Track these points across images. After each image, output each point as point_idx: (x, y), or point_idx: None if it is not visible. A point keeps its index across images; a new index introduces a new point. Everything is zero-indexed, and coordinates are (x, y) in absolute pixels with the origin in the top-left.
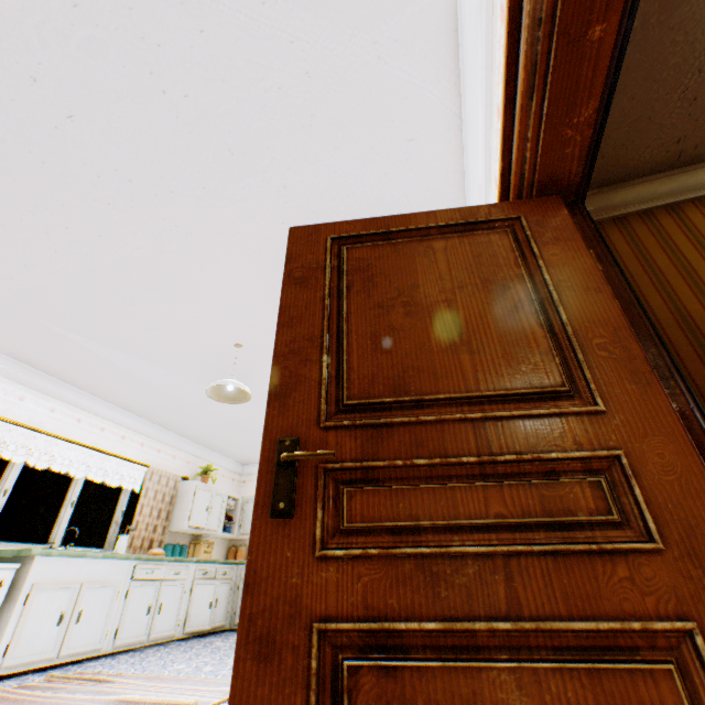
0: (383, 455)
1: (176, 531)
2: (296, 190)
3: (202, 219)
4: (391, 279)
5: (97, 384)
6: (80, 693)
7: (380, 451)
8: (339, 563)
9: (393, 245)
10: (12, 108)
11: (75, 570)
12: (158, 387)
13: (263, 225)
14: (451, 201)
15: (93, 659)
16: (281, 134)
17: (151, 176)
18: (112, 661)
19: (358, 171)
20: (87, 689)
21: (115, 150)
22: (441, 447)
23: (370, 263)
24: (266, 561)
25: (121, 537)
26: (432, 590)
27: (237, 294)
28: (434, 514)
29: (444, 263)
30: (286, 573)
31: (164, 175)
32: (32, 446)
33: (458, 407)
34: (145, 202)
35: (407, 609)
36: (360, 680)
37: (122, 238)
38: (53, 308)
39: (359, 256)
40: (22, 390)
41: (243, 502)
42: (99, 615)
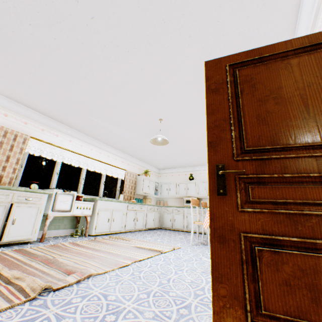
0: (266, 172)
1: (138, 194)
2: (195, 36)
3: (148, 61)
4: (265, 85)
5: (105, 139)
6: (122, 243)
7: (264, 170)
8: (249, 214)
9: (265, 65)
10: (69, 19)
11: (110, 205)
12: (127, 139)
13: (176, 59)
14: (286, 27)
15: (119, 233)
16: (190, 5)
17: (126, 42)
18: (126, 234)
19: (231, 18)
20: (123, 241)
21: (111, 31)
22: (297, 169)
23: (252, 77)
24: (217, 211)
25: (120, 195)
26: (294, 227)
27: (161, 96)
28: (294, 198)
29: (297, 72)
30: (226, 215)
31: (132, 40)
32: (88, 163)
33: (306, 150)
34: (123, 56)
35: (281, 232)
36: (263, 254)
37: (114, 75)
38: (88, 109)
39: (245, 73)
40: (81, 142)
41: (161, 184)
42: (119, 220)
